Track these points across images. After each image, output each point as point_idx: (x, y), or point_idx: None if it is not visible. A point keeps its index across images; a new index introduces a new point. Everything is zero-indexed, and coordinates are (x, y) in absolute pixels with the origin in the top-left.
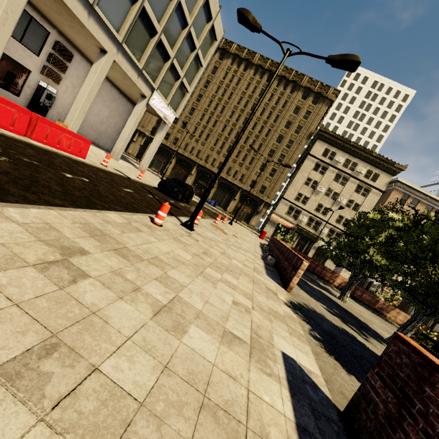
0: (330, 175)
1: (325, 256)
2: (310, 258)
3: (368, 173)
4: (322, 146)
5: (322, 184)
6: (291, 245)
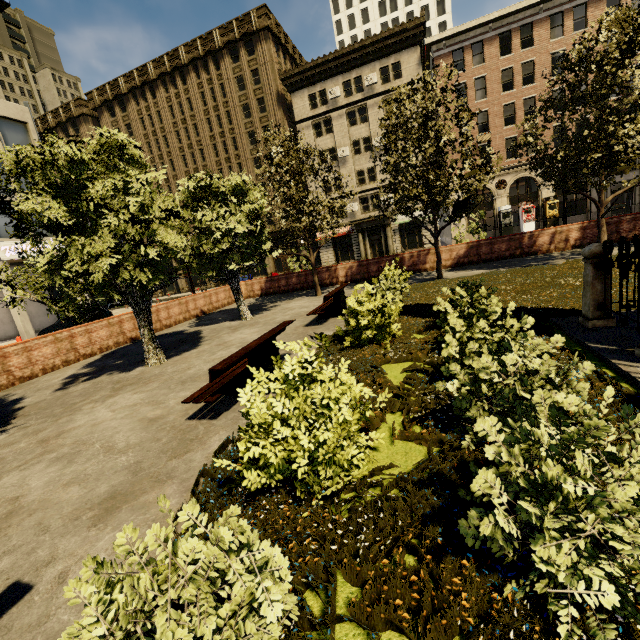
0: (341, 125)
1: (416, 230)
2: (293, 273)
3: (383, 74)
4: (302, 98)
5: (340, 146)
6: (365, 251)
